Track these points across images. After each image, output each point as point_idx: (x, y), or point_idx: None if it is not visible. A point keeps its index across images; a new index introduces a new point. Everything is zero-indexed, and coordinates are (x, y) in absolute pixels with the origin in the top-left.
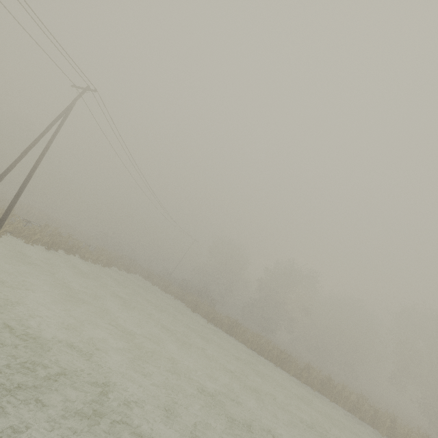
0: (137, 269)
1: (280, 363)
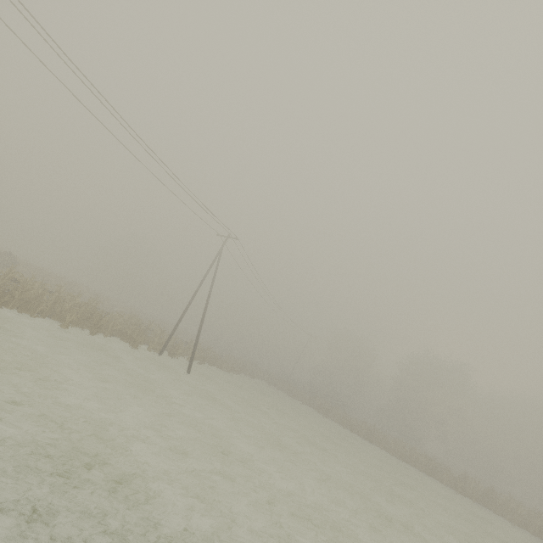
0: (259, 374)
1: (430, 471)
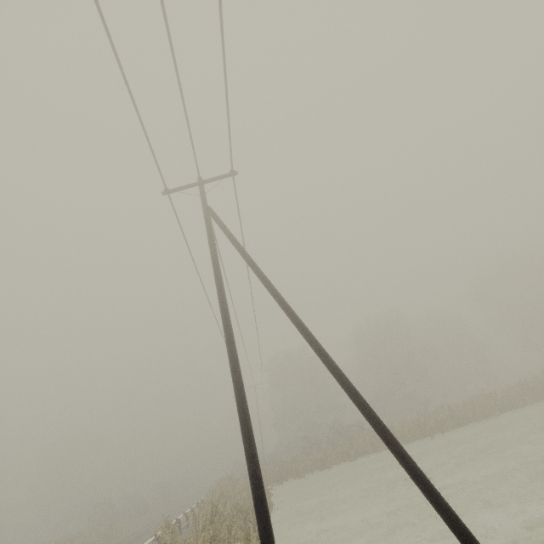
0: None
1: (537, 395)
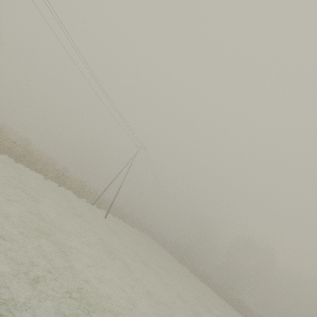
0: (146, 230)
1: (239, 309)
